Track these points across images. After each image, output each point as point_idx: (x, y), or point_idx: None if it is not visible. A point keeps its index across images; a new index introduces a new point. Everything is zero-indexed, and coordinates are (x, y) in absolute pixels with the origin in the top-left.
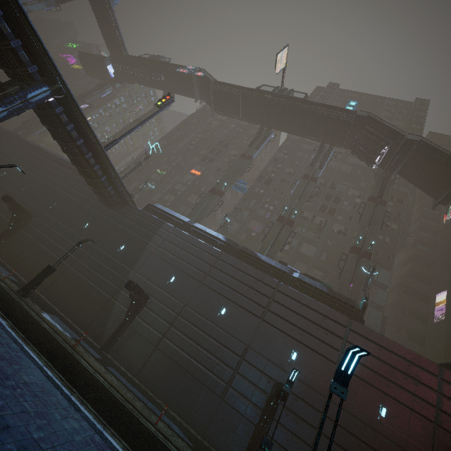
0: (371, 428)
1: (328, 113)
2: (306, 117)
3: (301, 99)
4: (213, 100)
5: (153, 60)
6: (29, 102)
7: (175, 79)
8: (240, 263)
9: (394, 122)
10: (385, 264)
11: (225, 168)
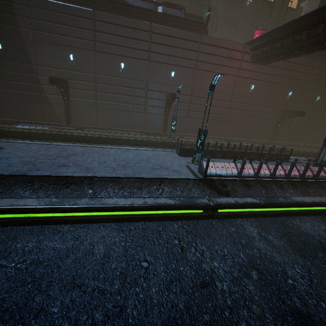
0: None
1: None
2: None
3: None
4: None
5: None
6: None
7: None
8: (115, 17)
9: None
10: None
11: None
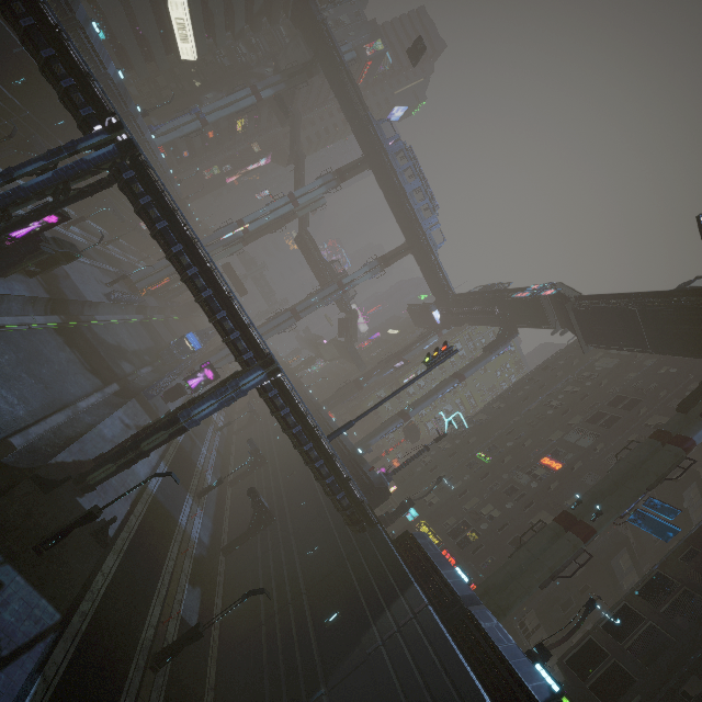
0: None
1: None
2: None
3: None
4: (579, 327)
5: (484, 292)
6: (242, 390)
7: (514, 309)
8: None
9: None
10: None
11: None
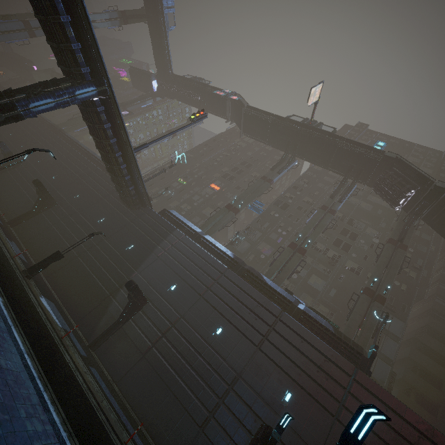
0: None
1: (354, 149)
2: (332, 150)
3: (330, 133)
4: (243, 122)
5: (194, 81)
6: (76, 98)
7: (211, 100)
8: (245, 283)
9: (422, 168)
10: (399, 313)
11: (244, 187)
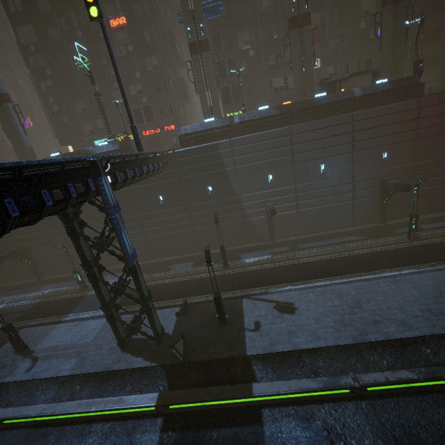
0: (441, 157)
1: None
2: None
3: None
4: None
5: None
6: (115, 205)
7: None
8: (312, 124)
9: None
10: None
11: None
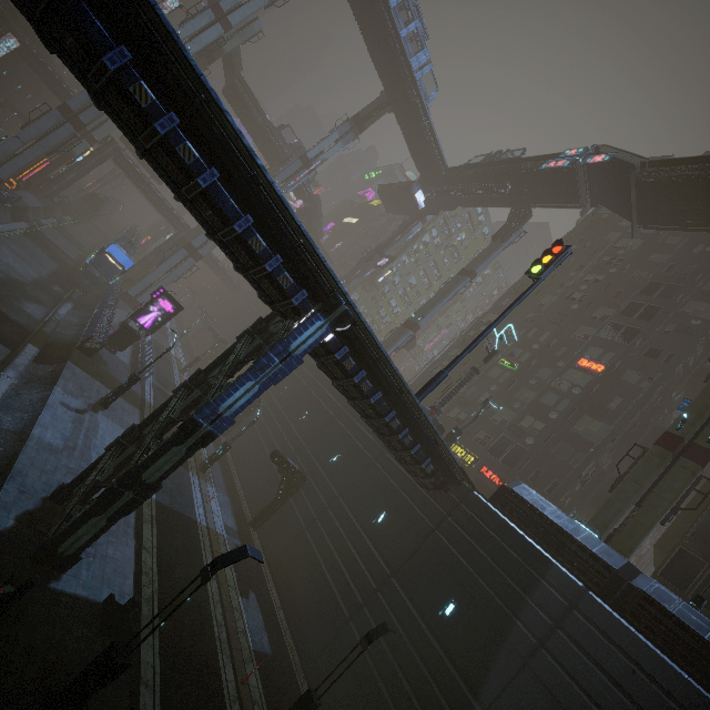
0: None
1: None
2: None
3: None
4: (638, 203)
5: (492, 163)
6: (293, 356)
7: (534, 184)
8: None
9: None
10: None
11: (671, 350)
